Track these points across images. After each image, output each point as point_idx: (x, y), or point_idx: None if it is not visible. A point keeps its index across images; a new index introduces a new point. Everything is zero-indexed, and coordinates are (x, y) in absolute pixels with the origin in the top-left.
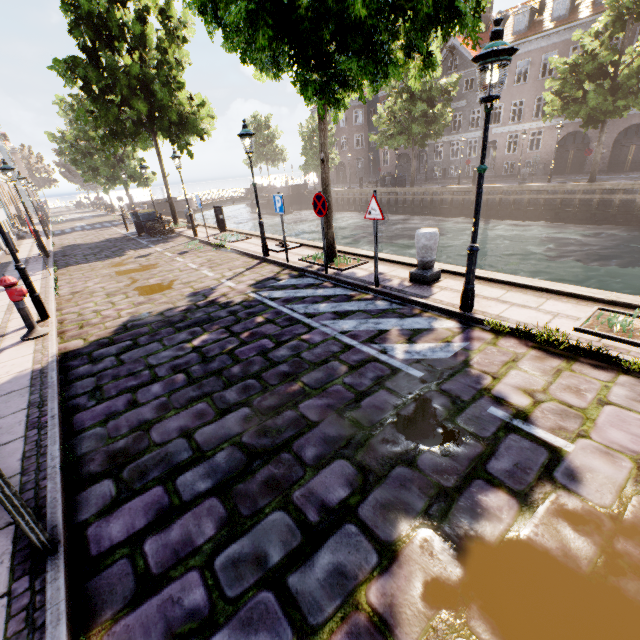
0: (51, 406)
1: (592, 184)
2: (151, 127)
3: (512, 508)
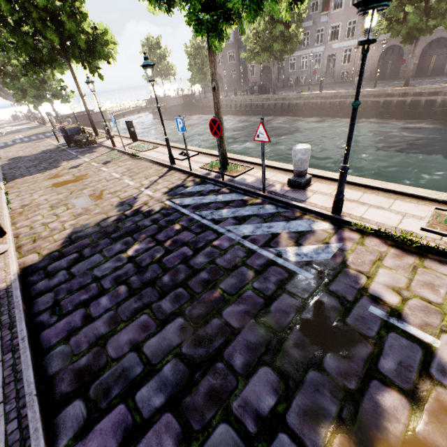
0: (20, 328)
1: (406, 89)
2: (64, 54)
3: (405, 407)
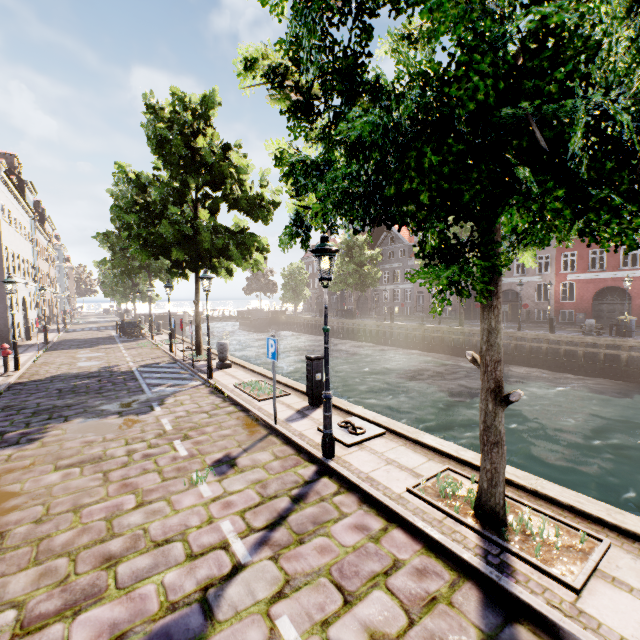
0: None
1: (458, 328)
2: (149, 269)
3: (115, 417)
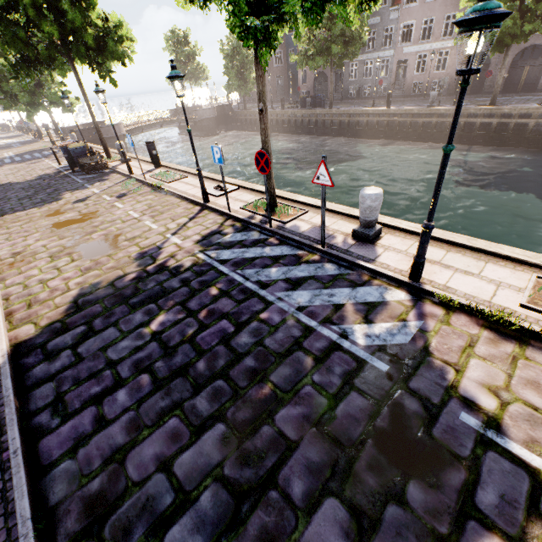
0: (11, 435)
1: (493, 108)
2: (66, 52)
3: None
